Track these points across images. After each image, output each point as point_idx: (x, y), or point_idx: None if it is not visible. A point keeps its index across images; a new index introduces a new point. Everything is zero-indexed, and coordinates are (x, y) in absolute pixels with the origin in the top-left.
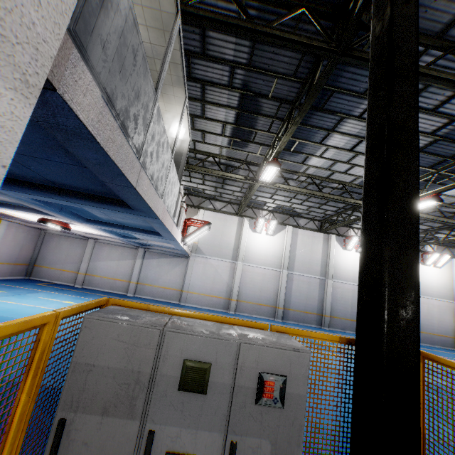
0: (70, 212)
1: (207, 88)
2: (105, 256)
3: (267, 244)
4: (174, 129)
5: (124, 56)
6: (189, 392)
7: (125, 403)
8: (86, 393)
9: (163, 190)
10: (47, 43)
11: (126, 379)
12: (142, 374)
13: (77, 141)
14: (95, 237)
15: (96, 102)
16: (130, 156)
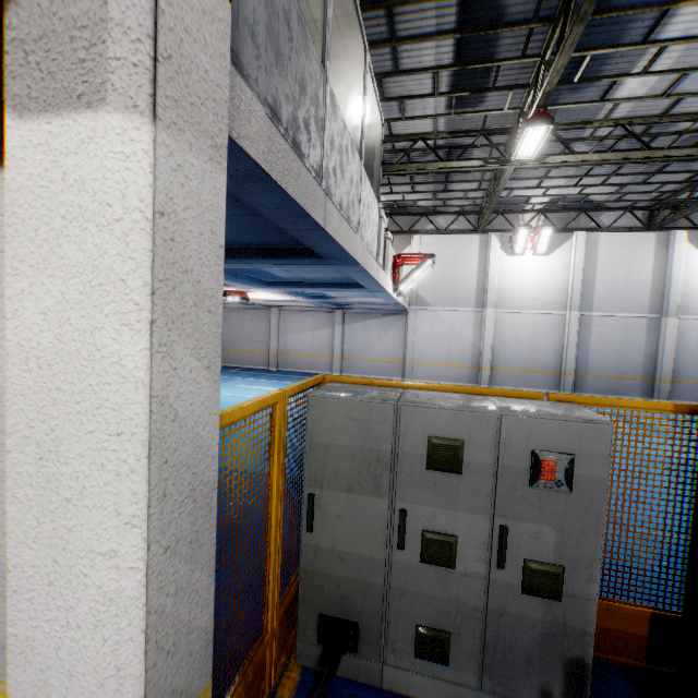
0: (247, 277)
1: (397, 13)
2: (295, 327)
3: (537, 273)
4: (355, 112)
5: (277, 34)
6: (440, 471)
7: (369, 481)
8: (327, 471)
9: (358, 221)
10: (220, 86)
11: (365, 458)
12: (382, 452)
13: (249, 186)
14: (278, 304)
15: (262, 126)
16: (310, 186)
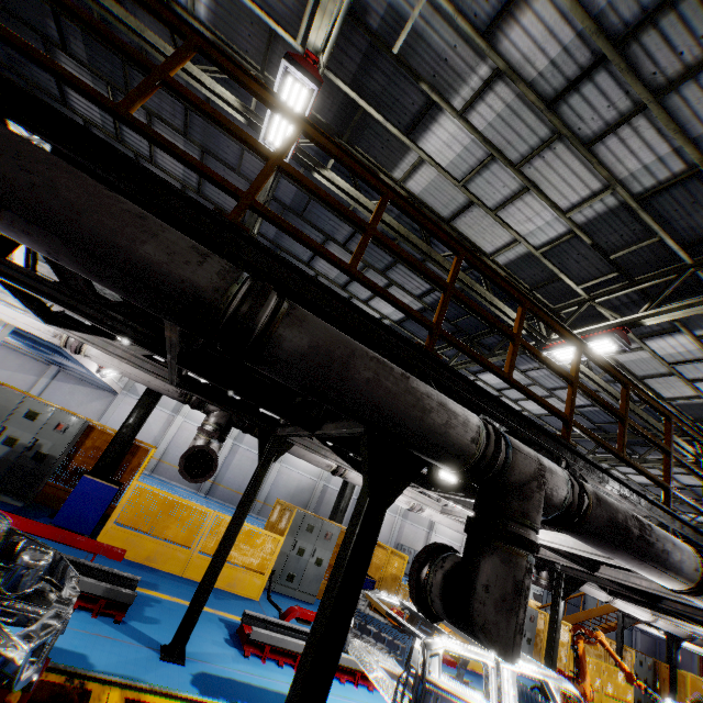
0: None
1: None
2: None
3: None
4: None
5: None
6: (28, 419)
7: (1, 416)
8: None
9: None
10: None
11: (5, 409)
12: (12, 409)
13: None
14: None
15: None
16: None
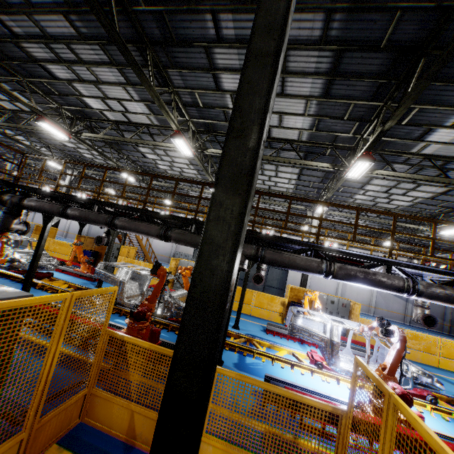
0: None
1: None
2: None
3: None
4: None
5: None
6: None
7: None
8: None
9: None
10: None
11: None
12: None
13: None
14: None
15: None
16: None
